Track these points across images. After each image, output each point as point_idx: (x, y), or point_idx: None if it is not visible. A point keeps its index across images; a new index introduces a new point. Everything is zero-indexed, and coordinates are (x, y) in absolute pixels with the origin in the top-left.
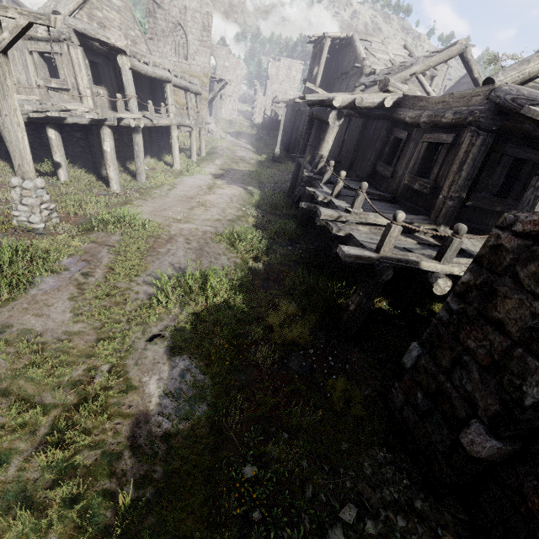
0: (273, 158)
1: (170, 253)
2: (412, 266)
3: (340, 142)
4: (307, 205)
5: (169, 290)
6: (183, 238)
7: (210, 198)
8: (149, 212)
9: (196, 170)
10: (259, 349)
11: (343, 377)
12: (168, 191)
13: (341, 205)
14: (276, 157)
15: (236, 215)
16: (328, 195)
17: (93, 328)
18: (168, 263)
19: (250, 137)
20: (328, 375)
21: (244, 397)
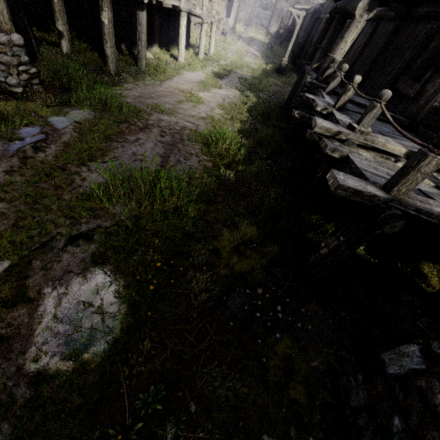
0: (278, 69)
1: (138, 143)
2: (435, 222)
3: (356, 53)
4: (301, 114)
5: (110, 184)
6: (158, 130)
7: (203, 95)
8: (134, 97)
9: (198, 66)
10: (197, 276)
11: (289, 338)
12: (163, 81)
13: (343, 119)
14: (282, 67)
15: (223, 116)
16: (330, 106)
17: (14, 212)
18: (131, 152)
19: (261, 45)
20: (271, 327)
21: (159, 336)
